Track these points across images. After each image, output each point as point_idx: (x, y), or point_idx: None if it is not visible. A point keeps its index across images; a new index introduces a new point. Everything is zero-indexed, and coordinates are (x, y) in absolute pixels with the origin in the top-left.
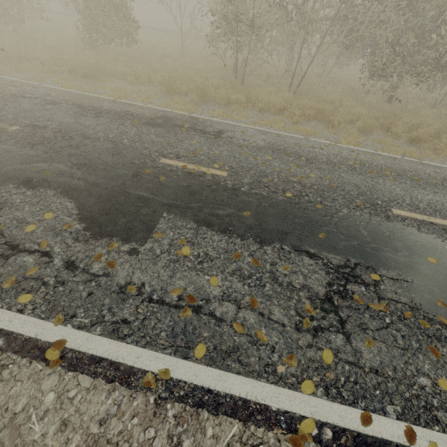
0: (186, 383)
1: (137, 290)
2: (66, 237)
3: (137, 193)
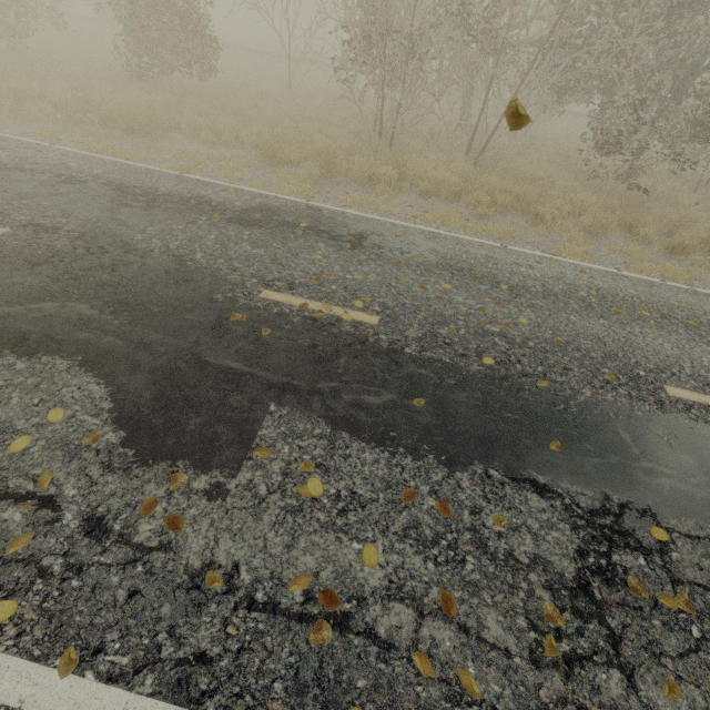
0: None
1: (224, 582)
2: (89, 463)
3: (221, 362)
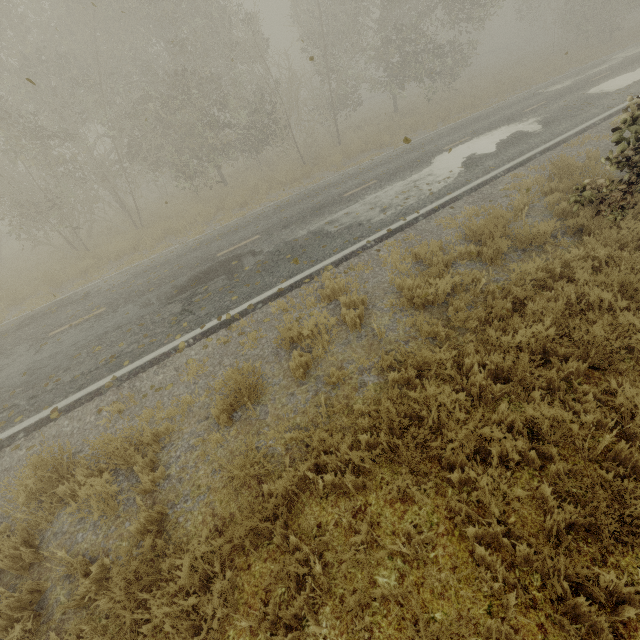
0: (126, 373)
1: (81, 375)
2: (18, 396)
3: (46, 356)
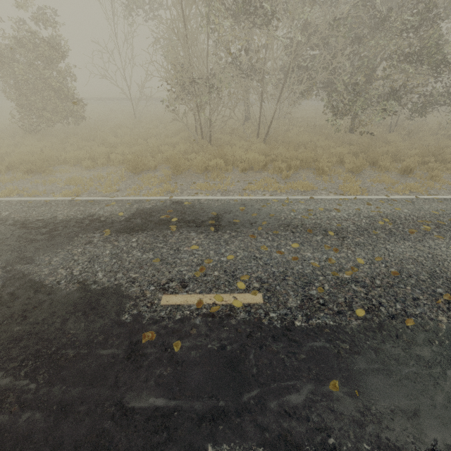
0: None
1: None
2: None
3: (145, 403)
